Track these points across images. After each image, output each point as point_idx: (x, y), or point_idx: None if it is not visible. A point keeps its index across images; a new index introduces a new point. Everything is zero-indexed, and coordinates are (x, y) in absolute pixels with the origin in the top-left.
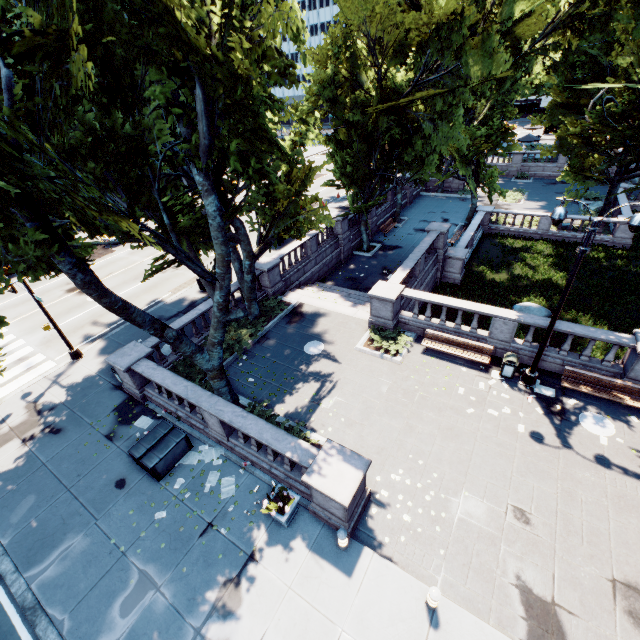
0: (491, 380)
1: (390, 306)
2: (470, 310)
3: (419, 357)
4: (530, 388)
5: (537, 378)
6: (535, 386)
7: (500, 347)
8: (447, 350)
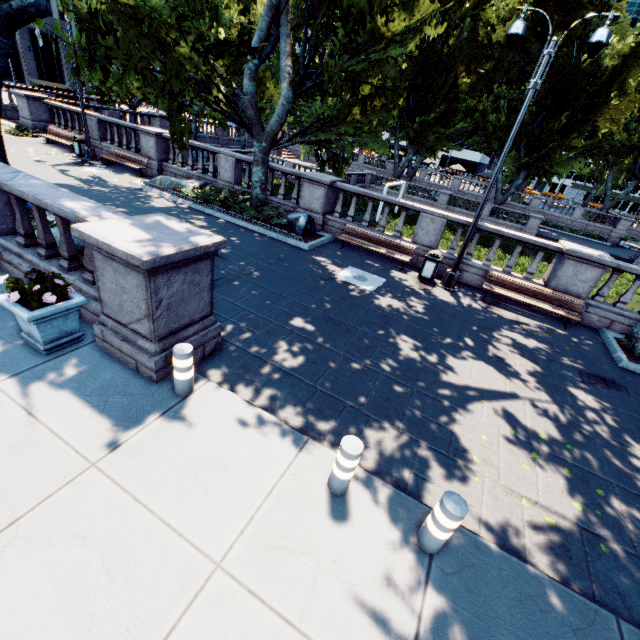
0: (65, 154)
1: (26, 104)
2: (75, 110)
3: (33, 142)
4: (86, 160)
5: (102, 161)
6: (91, 160)
7: (96, 146)
8: (53, 138)
